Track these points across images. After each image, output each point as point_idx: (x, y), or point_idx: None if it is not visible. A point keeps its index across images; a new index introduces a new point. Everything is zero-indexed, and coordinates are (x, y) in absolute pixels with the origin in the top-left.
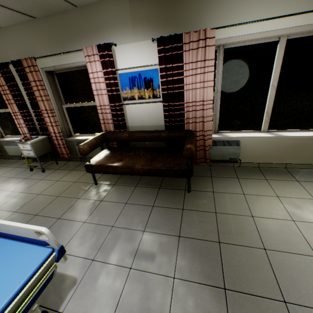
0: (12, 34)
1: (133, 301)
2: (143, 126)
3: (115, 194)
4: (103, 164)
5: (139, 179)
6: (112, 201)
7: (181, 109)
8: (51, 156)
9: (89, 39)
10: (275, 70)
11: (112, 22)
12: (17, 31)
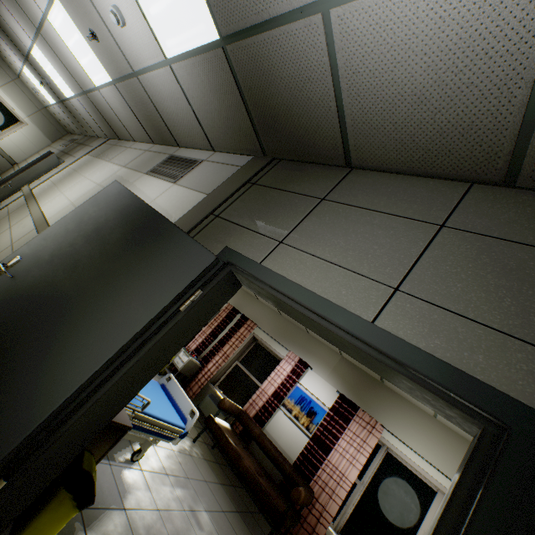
0: (260, 306)
1: (177, 521)
2: (275, 441)
3: (202, 465)
4: (223, 429)
5: (227, 483)
6: (197, 465)
7: (320, 461)
8: (180, 380)
9: (298, 350)
10: (425, 518)
11: (321, 357)
12: (265, 308)
